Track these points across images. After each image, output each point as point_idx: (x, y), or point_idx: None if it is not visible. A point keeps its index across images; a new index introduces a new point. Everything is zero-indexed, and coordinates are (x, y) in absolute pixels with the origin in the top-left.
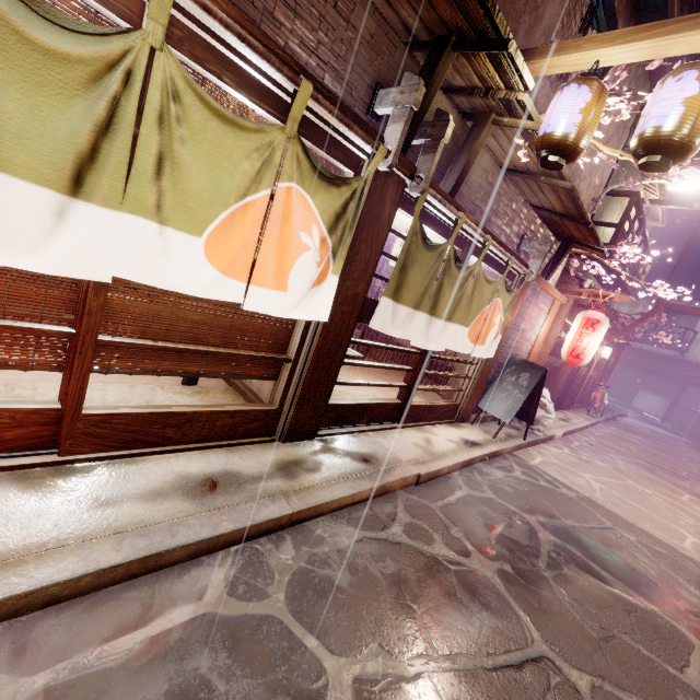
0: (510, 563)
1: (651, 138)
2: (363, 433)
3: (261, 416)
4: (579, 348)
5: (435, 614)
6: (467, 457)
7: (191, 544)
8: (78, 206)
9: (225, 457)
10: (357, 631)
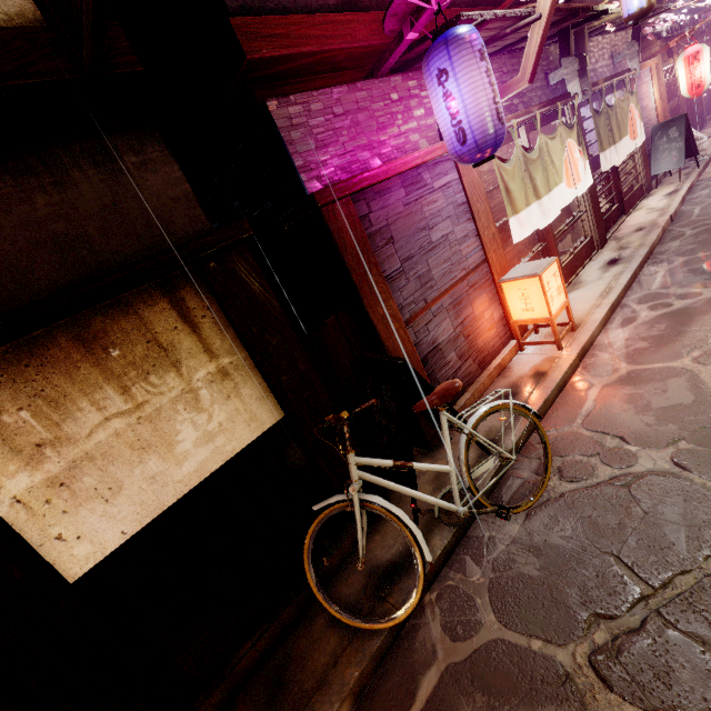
0: None
1: None
2: (618, 229)
3: (589, 243)
4: (695, 81)
5: None
6: (680, 197)
7: (638, 266)
8: (548, 196)
9: (596, 262)
10: None
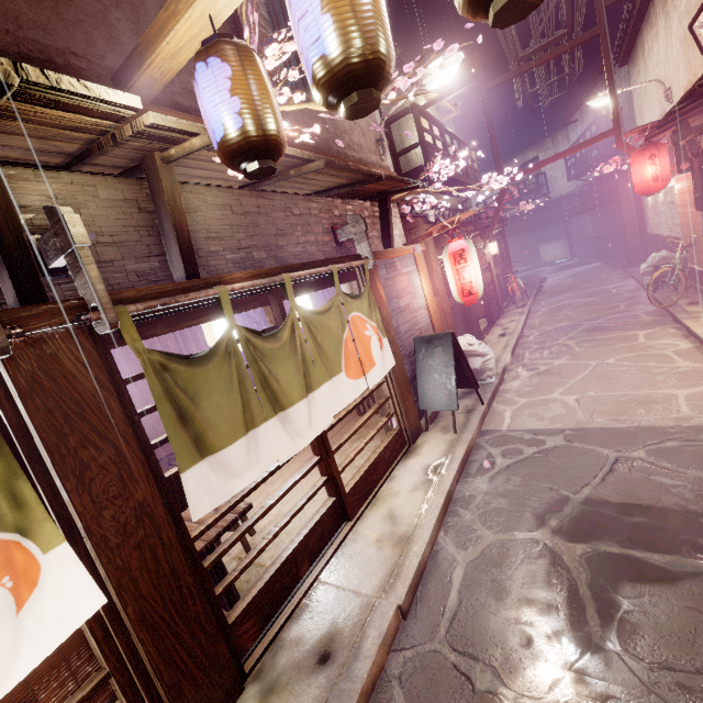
0: (564, 674)
1: (325, 78)
2: (312, 589)
3: None
4: (465, 285)
5: None
6: (441, 501)
7: None
8: None
9: None
10: None
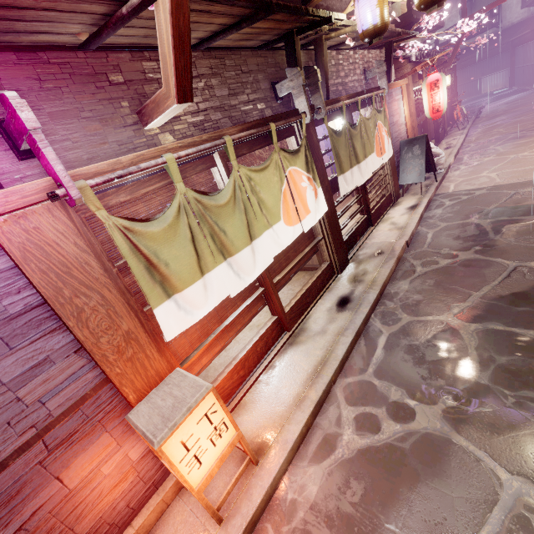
0: (477, 246)
1: (426, 0)
2: (363, 244)
3: (327, 269)
4: (435, 105)
5: (463, 283)
6: (418, 216)
7: (362, 322)
8: (253, 244)
9: (331, 294)
10: (441, 306)
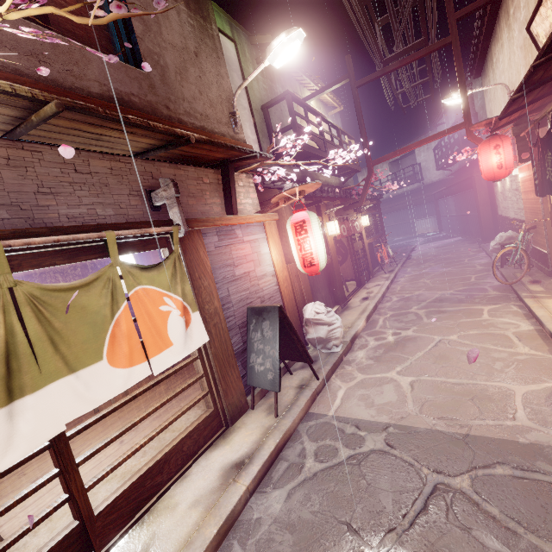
0: None
1: None
2: None
3: None
4: (306, 256)
5: None
6: (211, 534)
7: None
8: None
9: None
10: None
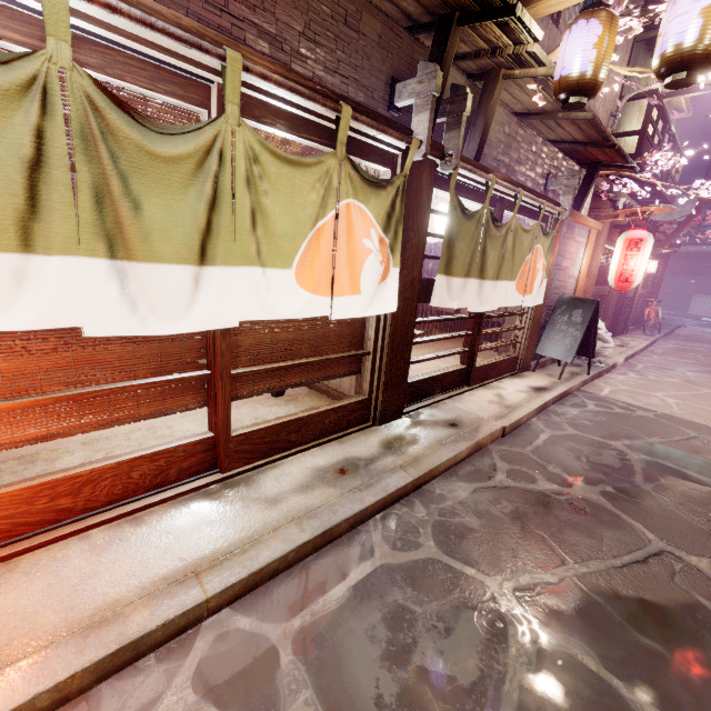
0: (610, 485)
1: (673, 57)
2: (440, 403)
3: (357, 407)
4: (626, 271)
5: (559, 535)
6: (541, 403)
7: (350, 517)
8: (206, 272)
9: (340, 448)
10: (501, 558)
